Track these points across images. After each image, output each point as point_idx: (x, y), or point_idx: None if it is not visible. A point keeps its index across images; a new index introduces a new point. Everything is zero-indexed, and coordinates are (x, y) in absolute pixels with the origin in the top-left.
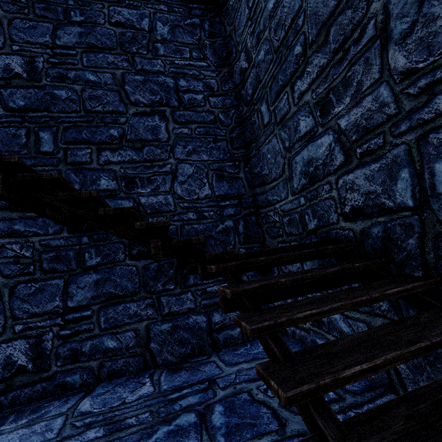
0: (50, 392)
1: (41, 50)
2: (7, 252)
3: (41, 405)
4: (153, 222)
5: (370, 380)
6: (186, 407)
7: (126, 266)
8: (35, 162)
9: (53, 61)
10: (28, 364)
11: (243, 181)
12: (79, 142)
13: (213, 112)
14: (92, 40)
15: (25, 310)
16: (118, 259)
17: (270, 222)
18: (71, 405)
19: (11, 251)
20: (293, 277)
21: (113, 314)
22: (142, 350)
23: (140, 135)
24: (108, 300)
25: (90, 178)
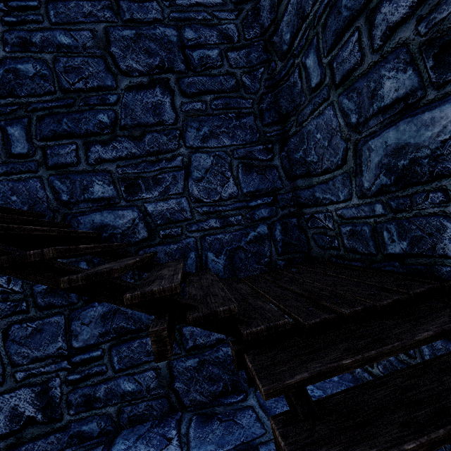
0: (66, 443)
1: None
2: None
3: None
4: (153, 291)
5: None
6: None
7: None
8: (8, 169)
9: (9, 20)
10: (37, 414)
11: (279, 170)
12: (60, 136)
13: (233, 75)
14: None
15: (24, 355)
16: None
17: (318, 227)
18: None
19: None
20: (430, 434)
21: (127, 352)
22: (166, 391)
23: (138, 117)
24: (119, 337)
25: (80, 184)
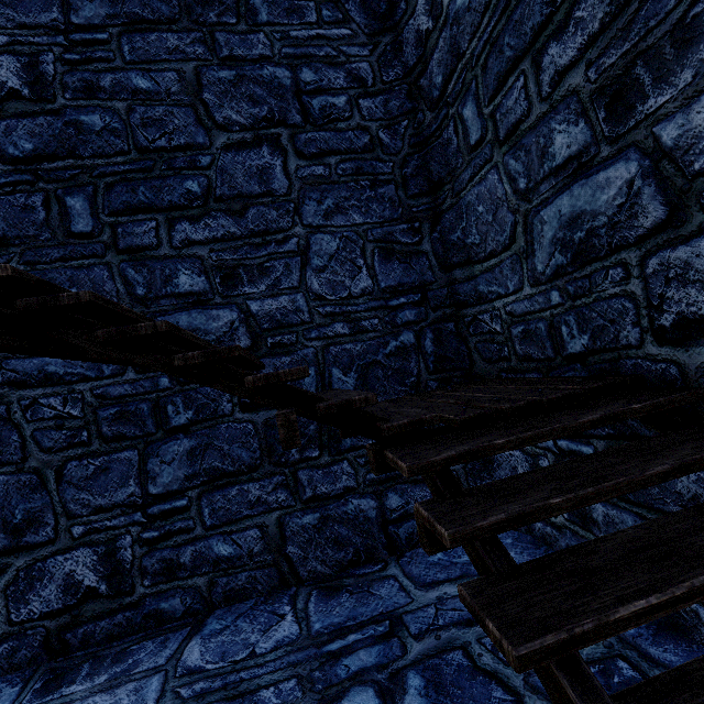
0: (139, 626)
1: (47, 39)
2: (43, 411)
3: (127, 647)
4: (278, 373)
5: (699, 641)
6: (357, 674)
7: (235, 424)
8: (66, 253)
9: (71, 58)
10: (100, 585)
11: (429, 258)
12: (135, 210)
13: (367, 130)
14: (135, 7)
15: (83, 502)
16: (222, 412)
17: (483, 333)
18: (171, 651)
19: (48, 408)
20: (578, 492)
21: (223, 503)
22: (275, 558)
23: (239, 186)
24: (212, 481)
25: (161, 274)
